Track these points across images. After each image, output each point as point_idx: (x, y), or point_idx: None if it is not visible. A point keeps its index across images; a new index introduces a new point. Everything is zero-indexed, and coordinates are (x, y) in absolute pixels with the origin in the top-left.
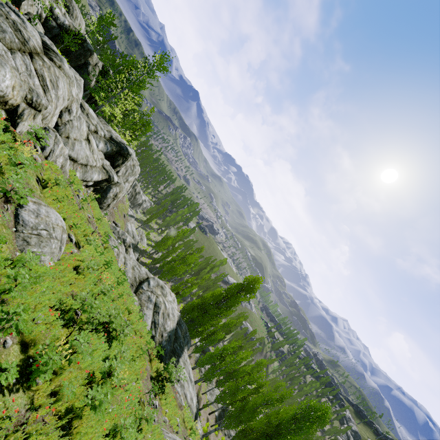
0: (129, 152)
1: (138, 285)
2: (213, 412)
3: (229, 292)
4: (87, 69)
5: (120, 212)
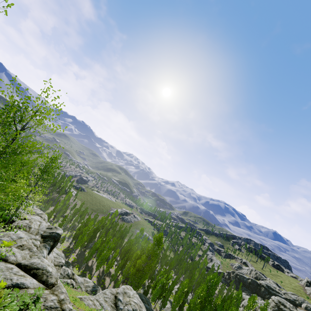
0: (60, 234)
1: (116, 308)
2: None
3: (150, 253)
4: None
5: None
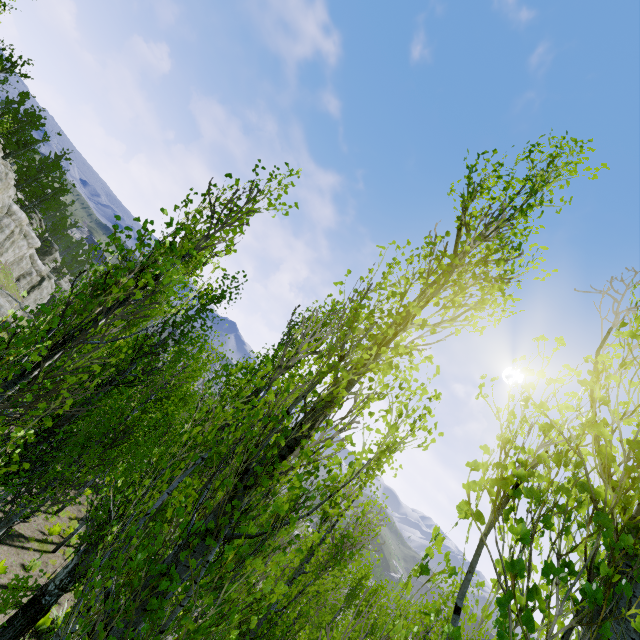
0: None
1: None
2: None
3: None
4: None
5: None
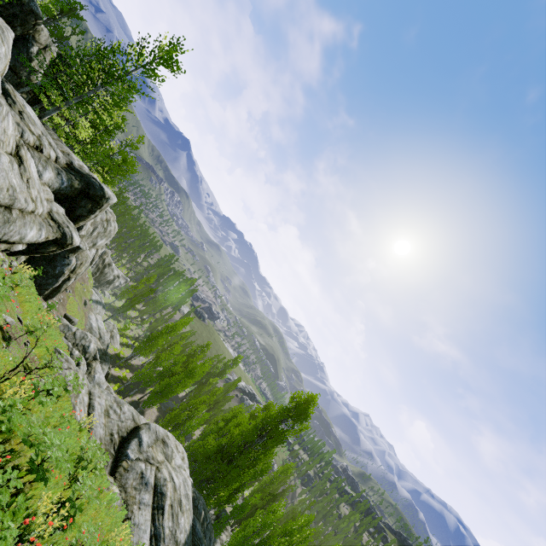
0: (105, 193)
1: (118, 450)
2: None
3: (268, 424)
4: (27, 50)
5: (78, 297)
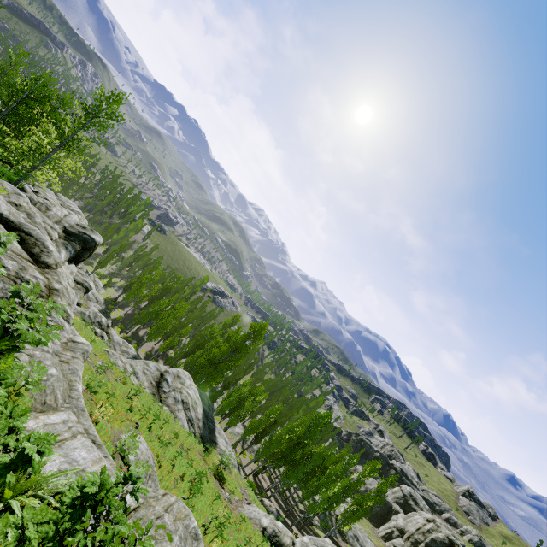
0: (96, 242)
1: (157, 389)
2: (238, 442)
3: (237, 344)
4: None
5: None
